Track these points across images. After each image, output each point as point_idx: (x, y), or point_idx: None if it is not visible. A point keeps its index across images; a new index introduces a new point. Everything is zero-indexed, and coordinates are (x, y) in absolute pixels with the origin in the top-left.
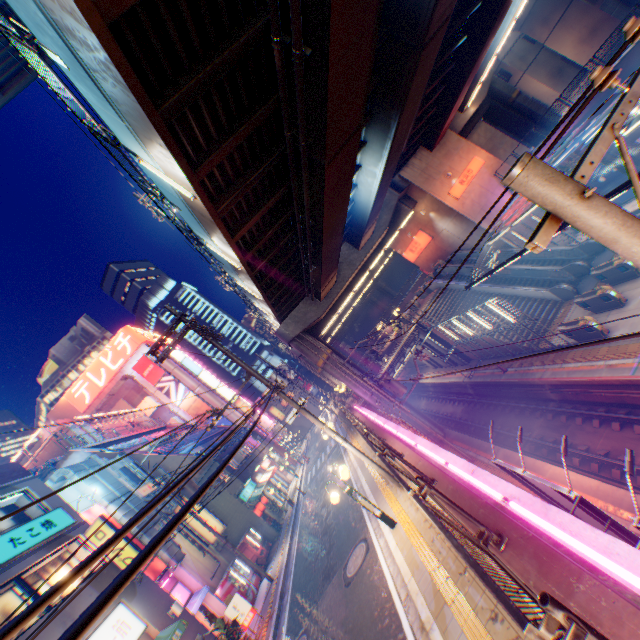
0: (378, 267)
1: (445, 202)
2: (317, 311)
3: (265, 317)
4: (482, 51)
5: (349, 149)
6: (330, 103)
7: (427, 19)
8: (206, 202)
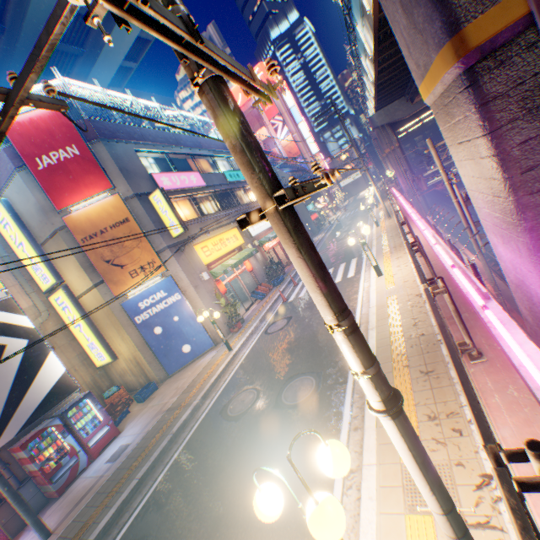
0: None
1: None
2: (404, 113)
3: (366, 102)
4: None
5: None
6: None
7: None
8: (375, 58)
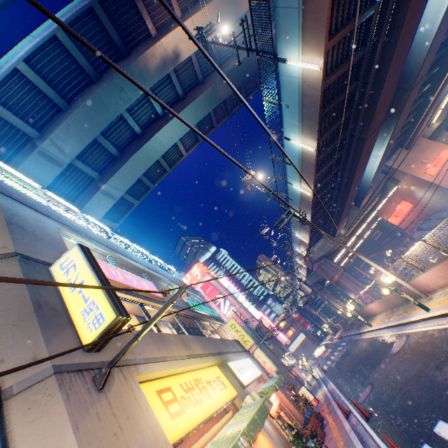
0: (366, 230)
1: (422, 178)
2: (332, 243)
3: (295, 248)
4: (441, 90)
5: (375, 134)
6: (375, 110)
7: (414, 77)
8: (316, 153)
